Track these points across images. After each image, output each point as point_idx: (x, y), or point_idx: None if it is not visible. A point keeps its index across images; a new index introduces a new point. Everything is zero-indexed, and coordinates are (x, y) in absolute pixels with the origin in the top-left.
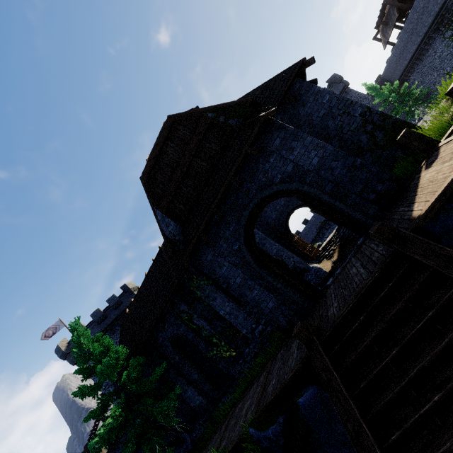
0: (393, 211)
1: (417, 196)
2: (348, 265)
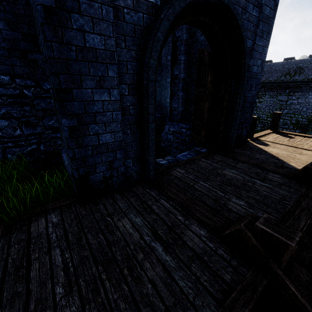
0: (243, 151)
1: (283, 158)
2: (201, 162)
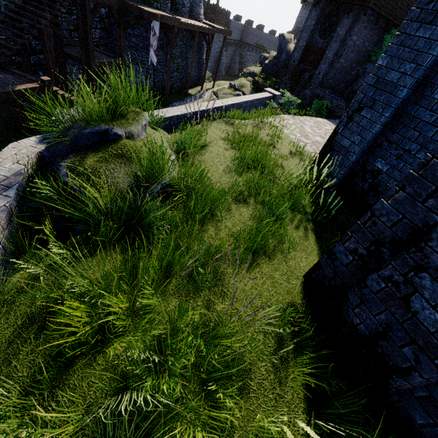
0: None
1: None
2: None
